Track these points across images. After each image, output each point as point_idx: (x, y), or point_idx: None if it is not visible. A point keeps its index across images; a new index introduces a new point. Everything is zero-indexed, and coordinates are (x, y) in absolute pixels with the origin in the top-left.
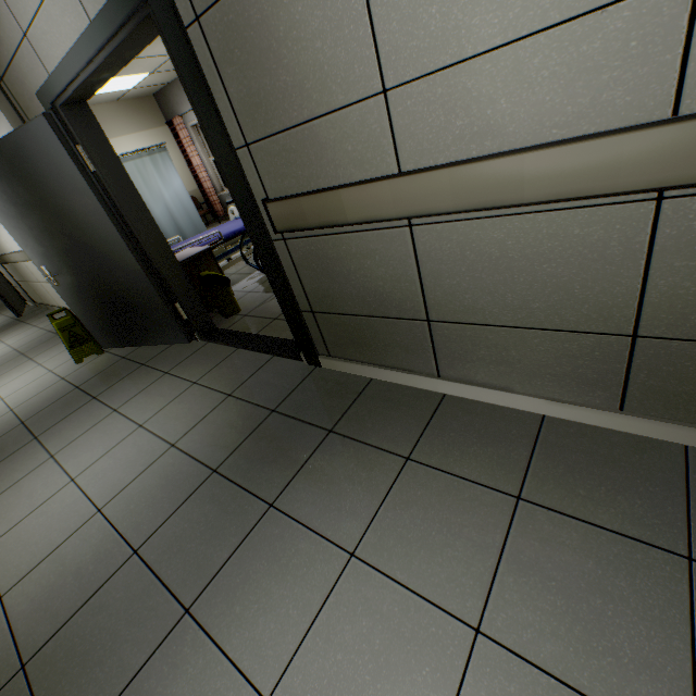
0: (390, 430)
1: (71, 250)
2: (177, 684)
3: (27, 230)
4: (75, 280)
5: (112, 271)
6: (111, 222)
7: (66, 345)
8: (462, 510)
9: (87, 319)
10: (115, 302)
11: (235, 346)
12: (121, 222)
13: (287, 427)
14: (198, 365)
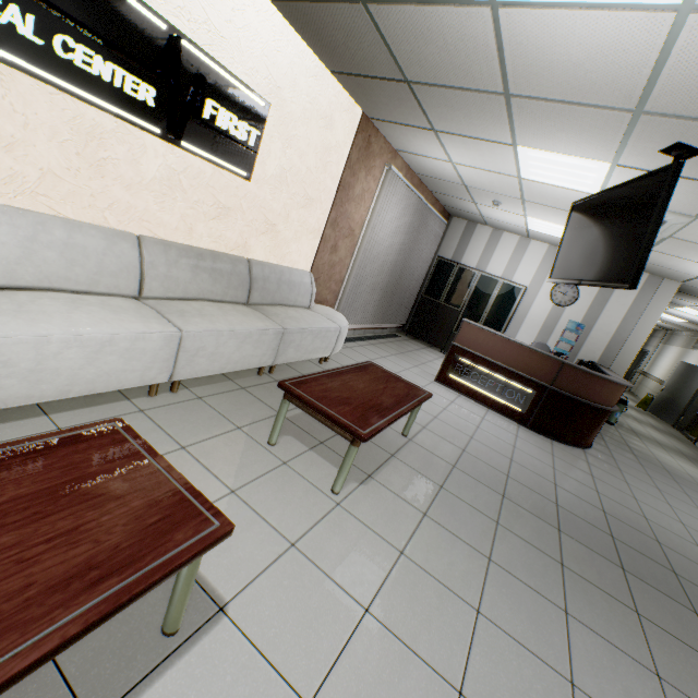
0: (689, 446)
1: (676, 389)
2: (632, 420)
3: (673, 379)
4: (666, 393)
5: (678, 399)
6: (693, 392)
7: (640, 401)
8: (683, 447)
9: (654, 402)
10: (668, 404)
11: (681, 433)
12: (696, 394)
13: (672, 435)
14: (667, 427)
